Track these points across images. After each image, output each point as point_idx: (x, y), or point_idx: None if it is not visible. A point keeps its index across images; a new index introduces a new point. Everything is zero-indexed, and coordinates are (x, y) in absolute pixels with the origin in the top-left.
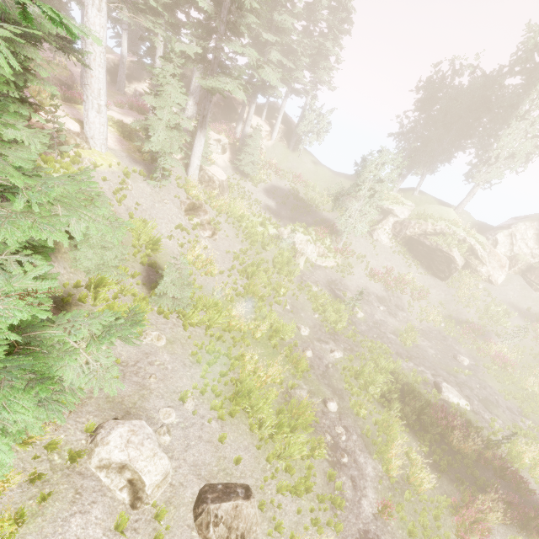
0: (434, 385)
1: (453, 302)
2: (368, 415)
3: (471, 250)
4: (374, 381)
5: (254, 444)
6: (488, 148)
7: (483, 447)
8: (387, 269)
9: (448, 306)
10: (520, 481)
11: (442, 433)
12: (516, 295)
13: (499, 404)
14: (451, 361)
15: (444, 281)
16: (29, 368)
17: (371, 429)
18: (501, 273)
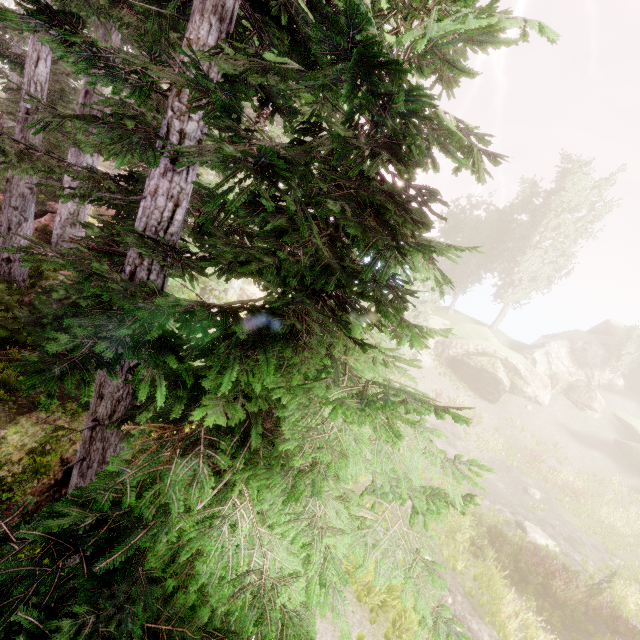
0: (517, 525)
1: (508, 427)
2: (464, 569)
3: (514, 370)
4: (461, 526)
5: (366, 617)
6: (511, 272)
7: (586, 596)
8: (437, 392)
9: (503, 431)
10: (634, 632)
11: (542, 583)
12: (565, 415)
13: (584, 542)
14: (523, 495)
15: (494, 404)
16: (440, 491)
17: (472, 586)
18: (546, 393)
